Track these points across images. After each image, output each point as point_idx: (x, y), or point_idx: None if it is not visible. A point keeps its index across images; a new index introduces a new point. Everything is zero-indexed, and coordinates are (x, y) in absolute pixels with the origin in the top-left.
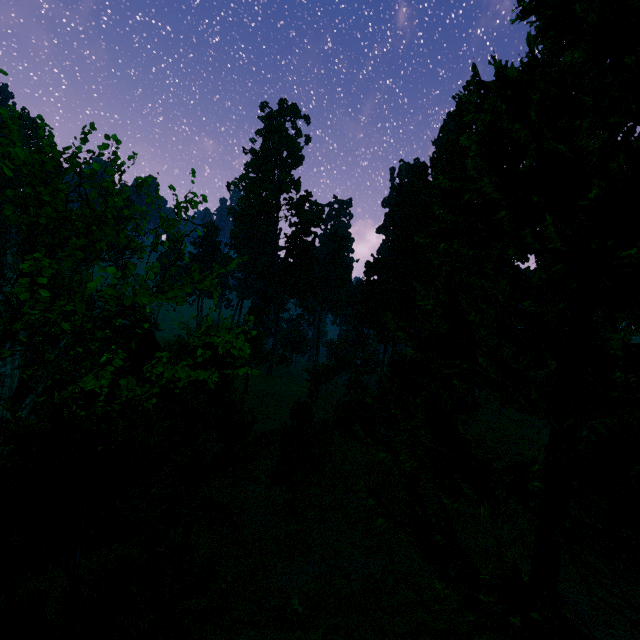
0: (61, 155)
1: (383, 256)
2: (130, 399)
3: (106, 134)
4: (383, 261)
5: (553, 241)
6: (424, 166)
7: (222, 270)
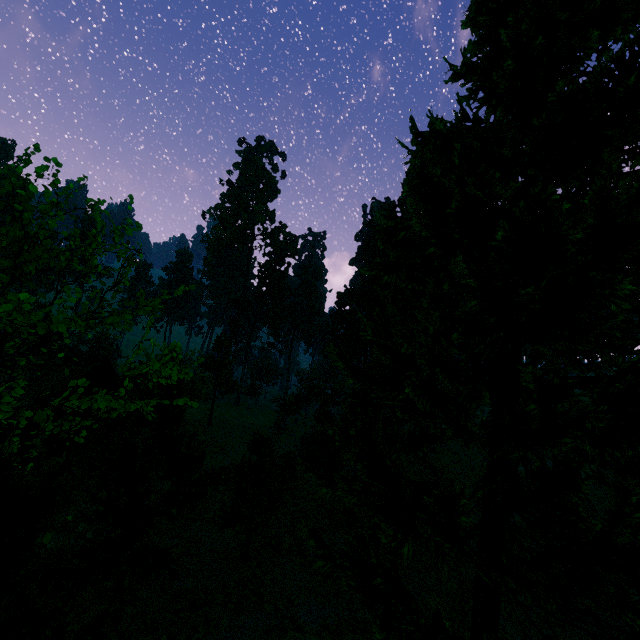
0: (0, 175)
1: (354, 287)
2: (55, 433)
3: (46, 157)
4: (354, 292)
5: (465, 277)
6: (392, 204)
7: (167, 296)
